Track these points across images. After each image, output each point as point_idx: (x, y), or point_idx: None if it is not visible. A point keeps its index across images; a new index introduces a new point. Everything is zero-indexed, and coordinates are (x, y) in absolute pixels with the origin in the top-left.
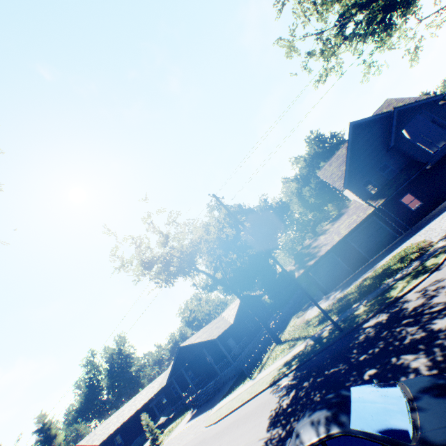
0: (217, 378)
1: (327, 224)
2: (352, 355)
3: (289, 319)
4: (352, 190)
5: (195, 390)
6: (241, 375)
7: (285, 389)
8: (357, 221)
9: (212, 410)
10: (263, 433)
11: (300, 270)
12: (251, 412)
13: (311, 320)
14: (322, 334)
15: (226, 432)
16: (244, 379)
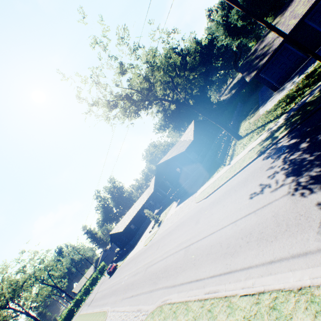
0: (190, 178)
1: (273, 21)
2: None
3: (238, 126)
4: None
5: (175, 189)
6: (211, 170)
7: (285, 149)
8: None
9: (197, 194)
10: (283, 181)
11: (251, 73)
12: (247, 178)
13: (274, 108)
14: (307, 100)
15: (224, 197)
16: (216, 170)
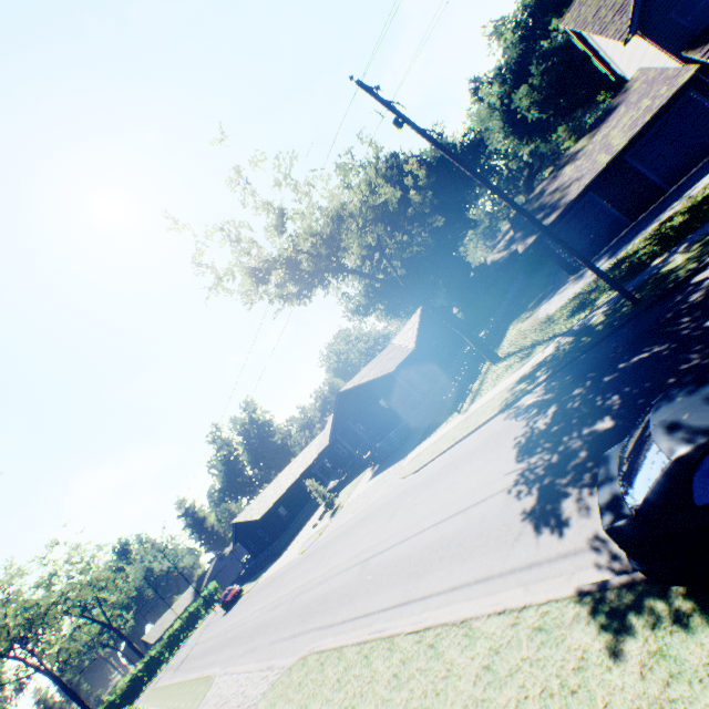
0: (401, 424)
1: (577, 142)
2: (680, 327)
3: (505, 329)
4: (650, 34)
5: (372, 444)
6: (439, 415)
7: (534, 409)
8: (655, 109)
9: (406, 461)
10: (510, 466)
11: (528, 239)
12: (477, 448)
13: (555, 315)
14: (589, 322)
15: (440, 477)
16: (446, 417)
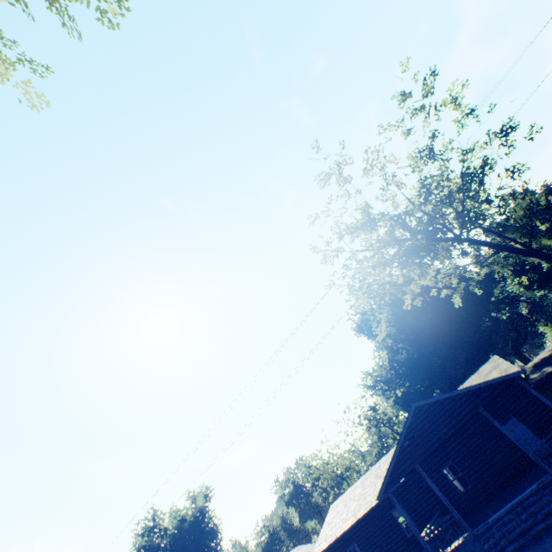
0: (539, 480)
1: None
2: None
3: None
4: None
5: (463, 522)
6: None
7: None
8: None
9: None
10: None
11: None
12: None
13: None
14: None
15: None
16: None
